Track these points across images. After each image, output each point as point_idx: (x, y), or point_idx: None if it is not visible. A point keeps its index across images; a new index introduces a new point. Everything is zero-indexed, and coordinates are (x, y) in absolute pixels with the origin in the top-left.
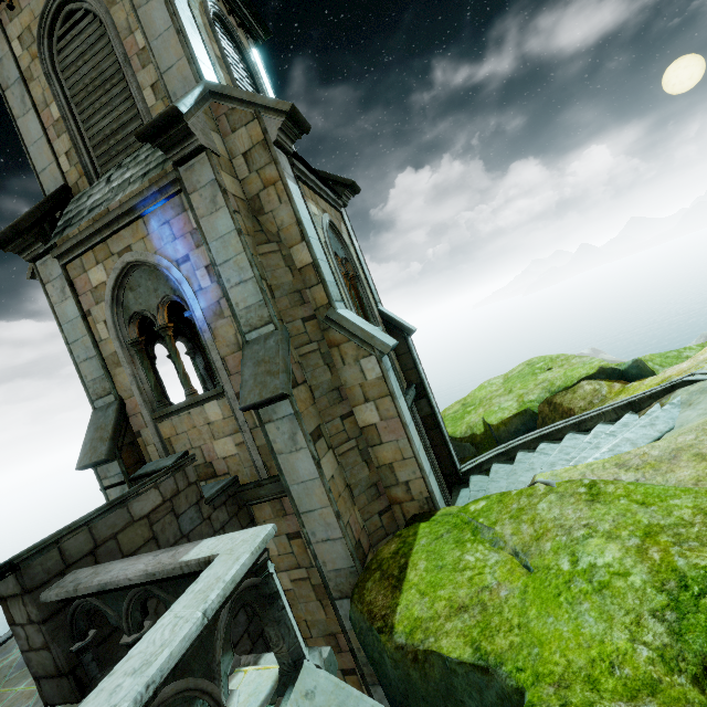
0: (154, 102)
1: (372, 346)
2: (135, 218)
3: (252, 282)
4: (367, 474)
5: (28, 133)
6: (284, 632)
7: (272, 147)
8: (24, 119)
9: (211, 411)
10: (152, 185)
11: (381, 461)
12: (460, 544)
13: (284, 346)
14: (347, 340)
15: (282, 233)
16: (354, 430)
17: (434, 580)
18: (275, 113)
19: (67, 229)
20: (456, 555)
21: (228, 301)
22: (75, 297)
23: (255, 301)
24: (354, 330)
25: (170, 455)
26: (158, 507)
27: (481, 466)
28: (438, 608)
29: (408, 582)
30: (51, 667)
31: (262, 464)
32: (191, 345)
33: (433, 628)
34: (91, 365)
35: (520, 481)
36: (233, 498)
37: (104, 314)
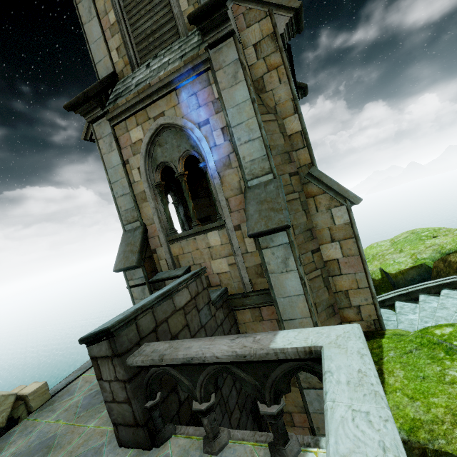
0: (186, 7)
1: (345, 198)
2: (170, 90)
3: (258, 140)
4: (327, 297)
5: (91, 34)
6: None
7: (279, 38)
8: (89, 25)
9: (212, 238)
10: (188, 63)
11: (338, 288)
12: (436, 360)
13: (283, 190)
14: (322, 193)
15: (278, 107)
16: (319, 262)
17: (420, 388)
18: (285, 10)
19: (119, 98)
20: (437, 369)
21: (237, 154)
22: (119, 150)
23: (259, 155)
24: (331, 185)
25: (177, 268)
26: (188, 302)
27: (383, 302)
28: (436, 413)
29: (389, 386)
30: (130, 418)
31: (248, 281)
32: (176, 198)
33: (439, 431)
34: (125, 199)
35: (438, 316)
36: (225, 303)
37: (138, 163)
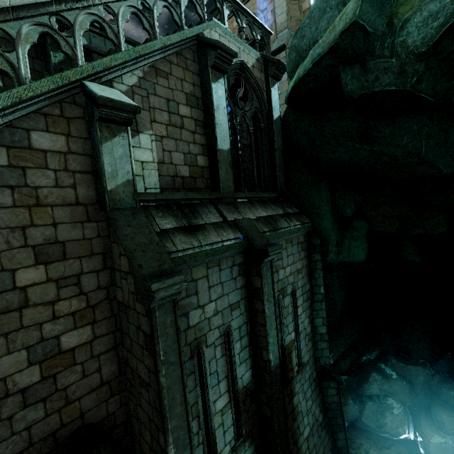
0: None
1: None
2: None
3: (285, 13)
4: None
5: None
6: (269, 52)
7: None
8: None
9: None
10: None
11: None
12: None
13: (289, 34)
14: None
15: None
16: None
17: None
18: None
19: None
20: None
21: (275, 22)
22: None
23: (284, 20)
24: None
25: None
26: None
27: None
28: None
29: None
30: None
31: None
32: None
33: None
34: None
35: None
36: None
37: None
